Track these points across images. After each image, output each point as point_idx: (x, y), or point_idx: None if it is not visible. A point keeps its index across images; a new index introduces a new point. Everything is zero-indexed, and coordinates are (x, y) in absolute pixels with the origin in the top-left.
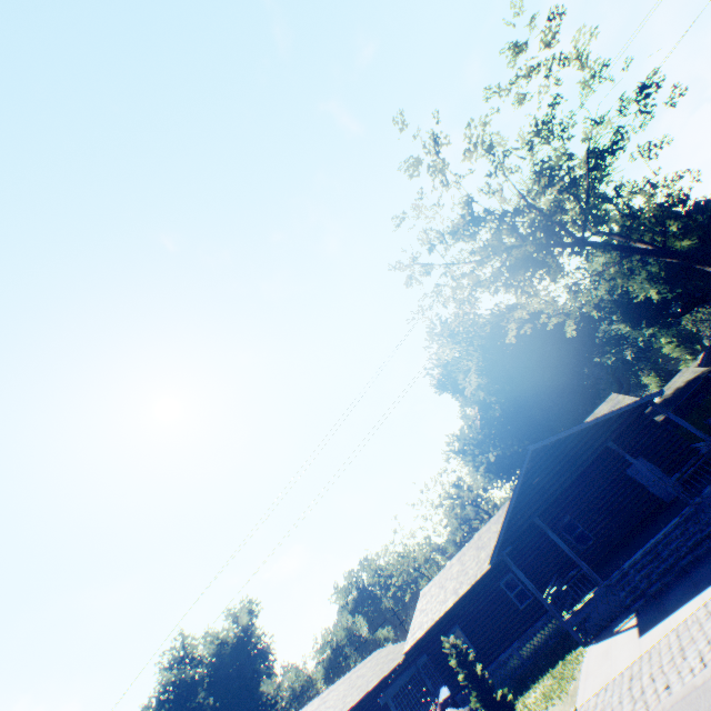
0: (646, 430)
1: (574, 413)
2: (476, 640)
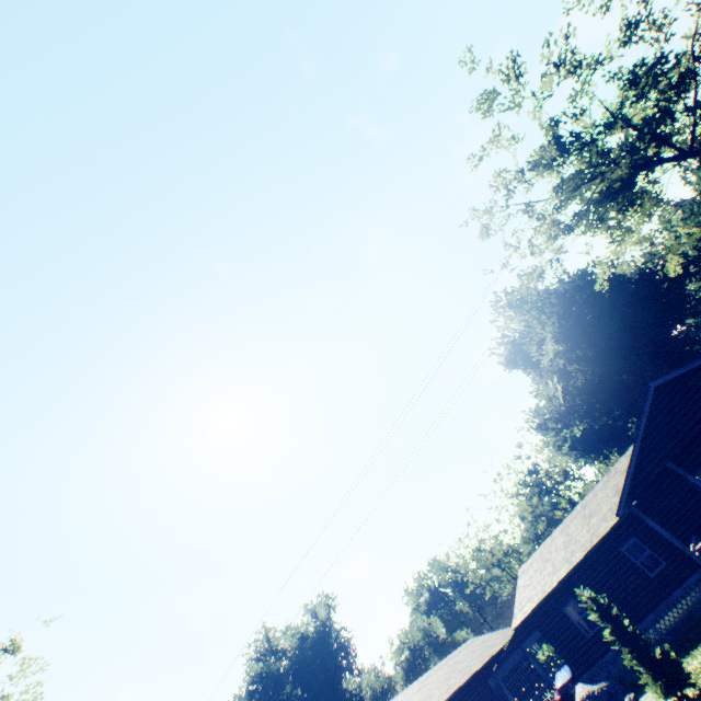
0: None
1: None
2: None
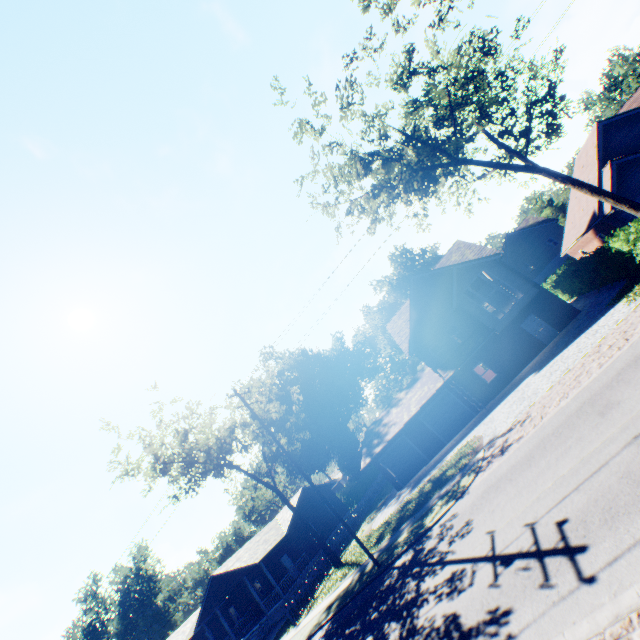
0: (289, 539)
1: (334, 438)
2: (217, 637)
